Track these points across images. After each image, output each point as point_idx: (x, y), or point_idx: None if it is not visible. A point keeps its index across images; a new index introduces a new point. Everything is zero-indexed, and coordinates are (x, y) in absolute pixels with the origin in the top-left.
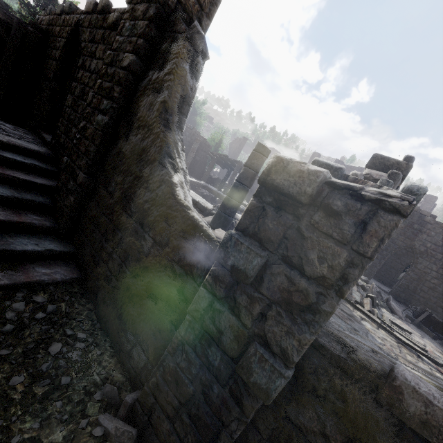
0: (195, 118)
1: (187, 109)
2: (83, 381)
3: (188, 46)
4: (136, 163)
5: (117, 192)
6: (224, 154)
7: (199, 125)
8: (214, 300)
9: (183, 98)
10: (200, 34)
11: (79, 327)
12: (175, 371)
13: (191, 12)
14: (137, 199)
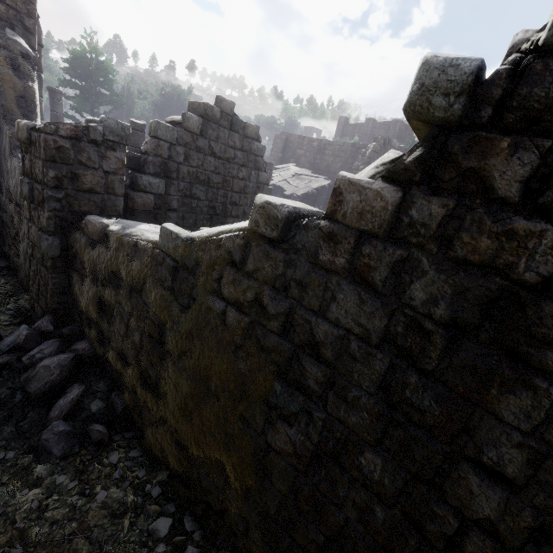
0: None
1: (35, 106)
2: (0, 309)
3: (6, 53)
4: (5, 161)
5: (4, 190)
6: None
7: None
8: (29, 222)
9: (25, 98)
10: (11, 40)
11: (3, 289)
12: (33, 275)
13: (8, 18)
14: (11, 189)
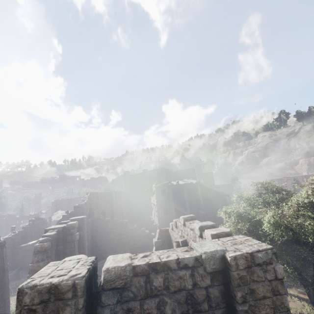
0: (1, 200)
1: None
2: None
3: None
4: None
5: None
6: (23, 216)
7: (5, 203)
8: None
9: None
10: None
11: None
12: None
13: None
14: None
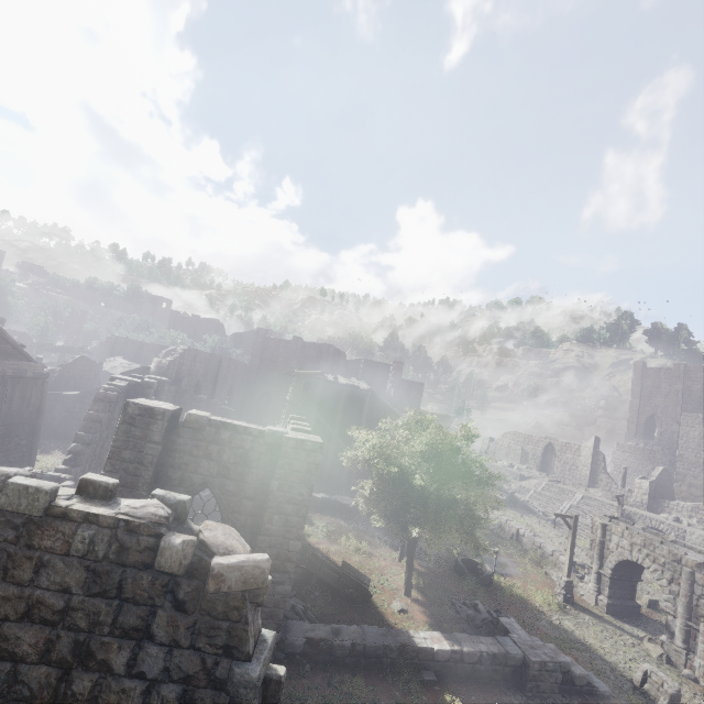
0: (5, 300)
1: None
2: None
3: None
4: None
5: None
6: (48, 343)
7: (13, 307)
8: None
9: None
10: None
11: None
12: None
13: None
14: None
